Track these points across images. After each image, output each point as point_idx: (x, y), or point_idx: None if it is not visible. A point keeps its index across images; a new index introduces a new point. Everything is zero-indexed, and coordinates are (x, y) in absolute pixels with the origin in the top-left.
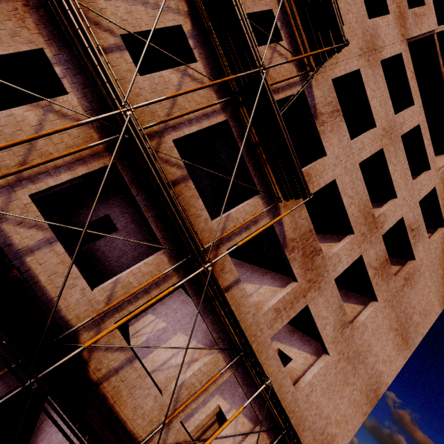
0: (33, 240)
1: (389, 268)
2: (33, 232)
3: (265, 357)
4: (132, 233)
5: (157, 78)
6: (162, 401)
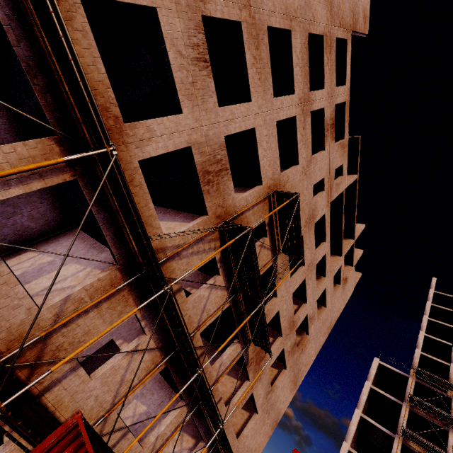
0: (116, 438)
1: (295, 347)
2: (117, 433)
3: (227, 434)
4: None
5: (197, 298)
6: None
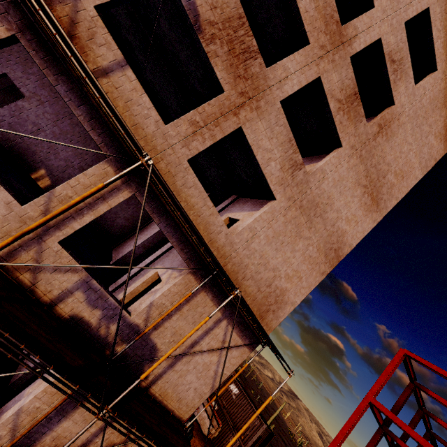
0: None
1: (359, 106)
2: None
3: (182, 184)
4: (46, 103)
5: None
6: (22, 211)
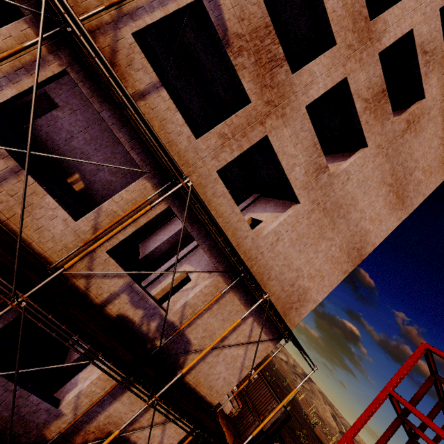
0: None
1: (386, 104)
2: None
3: (211, 194)
4: (77, 111)
5: None
6: (76, 226)
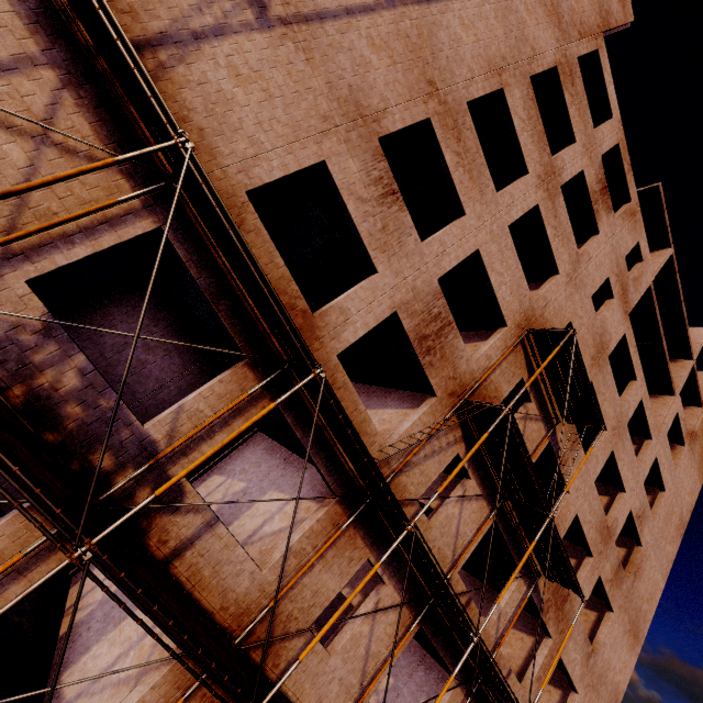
0: None
1: (621, 572)
2: None
3: None
4: None
5: (444, 521)
6: None
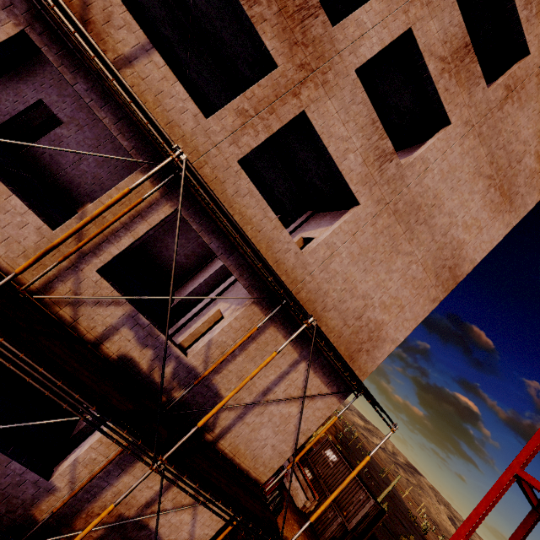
0: None
1: (473, 63)
2: None
3: (233, 192)
4: (85, 127)
5: None
6: (54, 237)
